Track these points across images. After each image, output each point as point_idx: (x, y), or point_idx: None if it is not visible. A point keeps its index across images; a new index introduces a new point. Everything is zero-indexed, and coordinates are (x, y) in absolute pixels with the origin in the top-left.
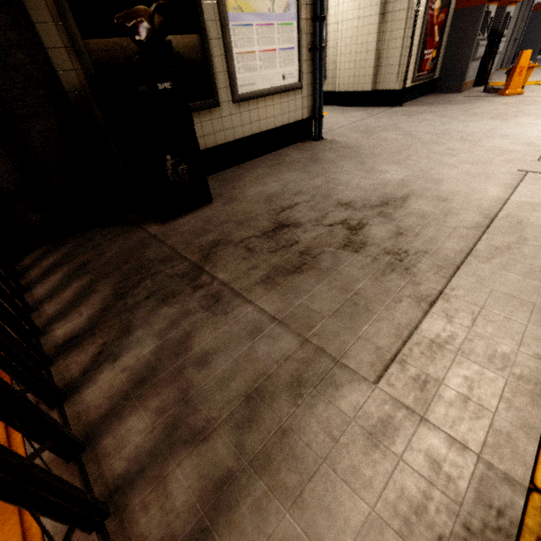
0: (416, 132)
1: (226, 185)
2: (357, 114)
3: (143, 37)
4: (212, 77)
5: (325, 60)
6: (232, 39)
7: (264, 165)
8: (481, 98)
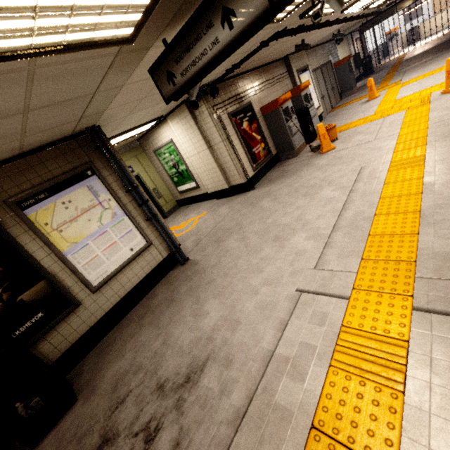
0: (249, 232)
1: (98, 363)
2: (223, 210)
3: None
4: (66, 294)
5: (193, 177)
6: (75, 261)
7: (135, 318)
8: (307, 162)
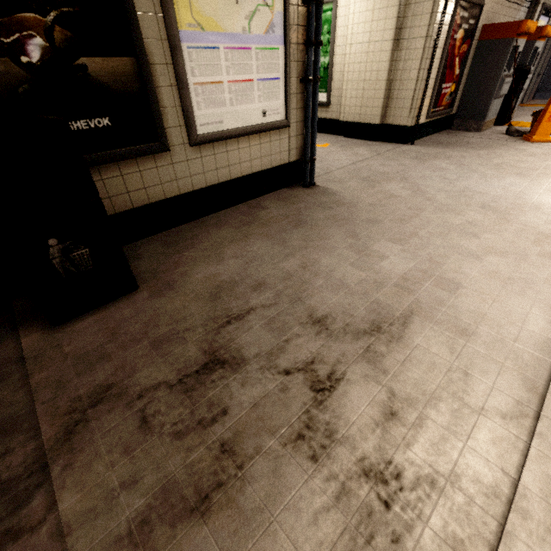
0: (427, 187)
1: (170, 255)
2: (362, 151)
3: (35, 58)
4: (156, 114)
5: (330, 85)
6: (188, 65)
7: (232, 222)
8: (503, 142)
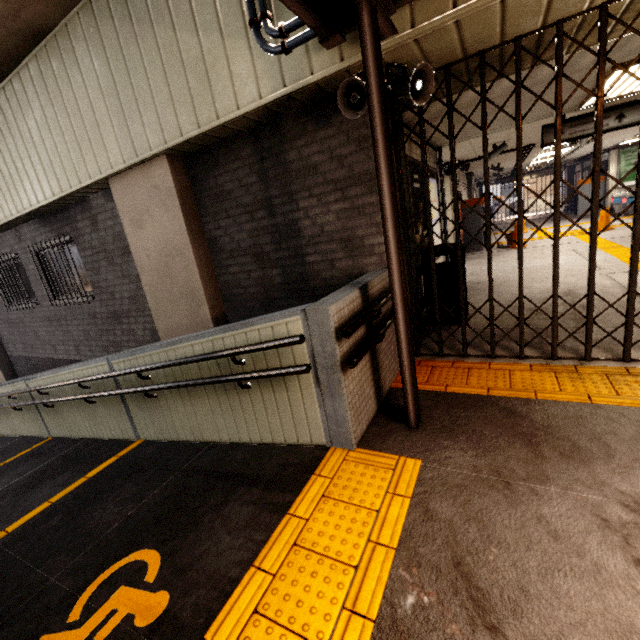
0: (506, 270)
1: None
2: None
3: (420, 234)
4: None
5: None
6: None
7: None
8: (504, 251)
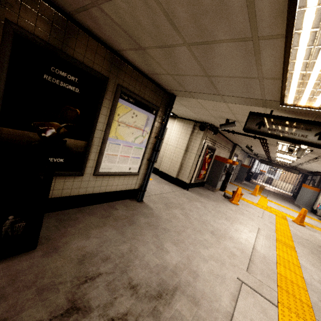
0: (191, 216)
1: (60, 228)
2: (166, 187)
3: (48, 135)
4: (85, 161)
5: (158, 155)
6: (107, 147)
7: (98, 214)
8: (222, 200)
